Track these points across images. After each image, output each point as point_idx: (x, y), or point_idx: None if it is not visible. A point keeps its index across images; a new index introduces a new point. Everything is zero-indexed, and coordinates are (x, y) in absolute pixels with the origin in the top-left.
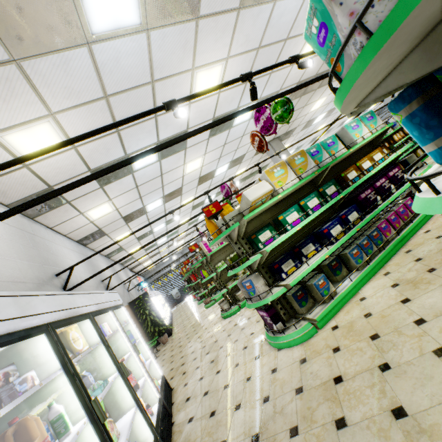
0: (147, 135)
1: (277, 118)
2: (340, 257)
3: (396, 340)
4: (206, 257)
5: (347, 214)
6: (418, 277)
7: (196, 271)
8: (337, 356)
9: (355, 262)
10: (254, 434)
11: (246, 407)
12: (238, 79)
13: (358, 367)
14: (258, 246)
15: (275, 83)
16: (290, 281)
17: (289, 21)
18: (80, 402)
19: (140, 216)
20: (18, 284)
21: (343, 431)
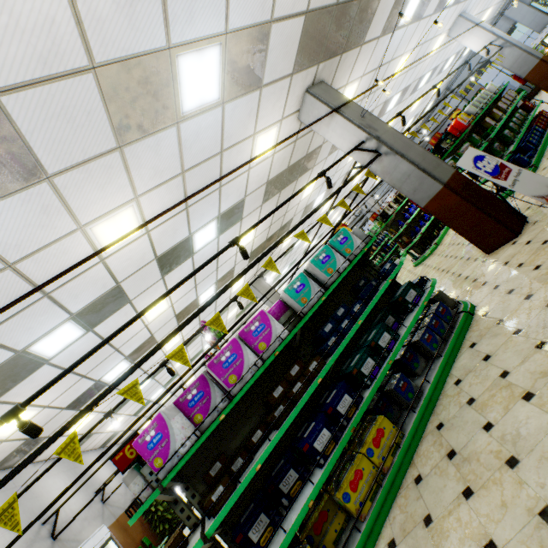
0: (113, 361)
1: (215, 336)
2: None
3: None
4: None
5: None
6: None
7: None
8: None
9: None
10: None
11: None
12: (157, 369)
13: None
14: None
15: (227, 267)
16: None
17: (213, 250)
18: None
19: (129, 400)
20: None
21: None
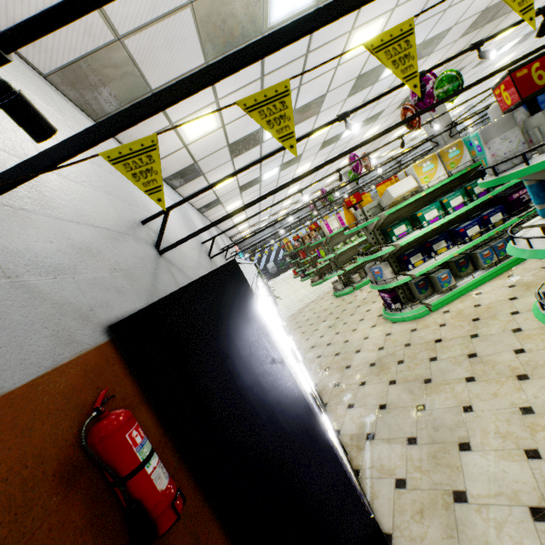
0: None
1: (440, 95)
2: (469, 256)
3: (491, 322)
4: (326, 237)
5: (490, 215)
6: (534, 282)
7: (306, 248)
8: (442, 328)
9: (483, 262)
10: (371, 363)
11: (364, 351)
12: None
13: (455, 335)
14: (391, 239)
15: (450, 19)
16: (415, 272)
17: None
18: (280, 324)
19: (254, 185)
20: (193, 250)
21: (434, 362)
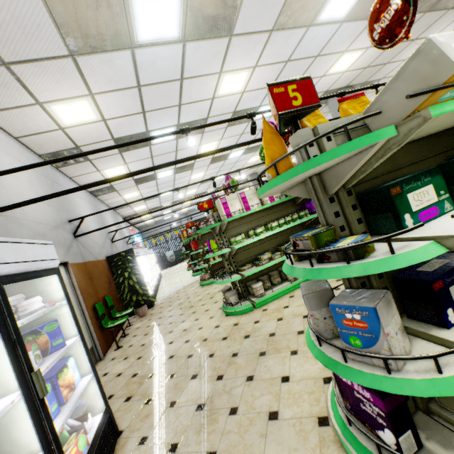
0: None
1: None
2: None
3: None
4: (222, 223)
5: None
6: None
7: (199, 238)
8: None
9: None
10: None
11: None
12: None
13: None
14: (402, 221)
15: None
16: None
17: None
18: None
19: (141, 147)
20: None
21: None
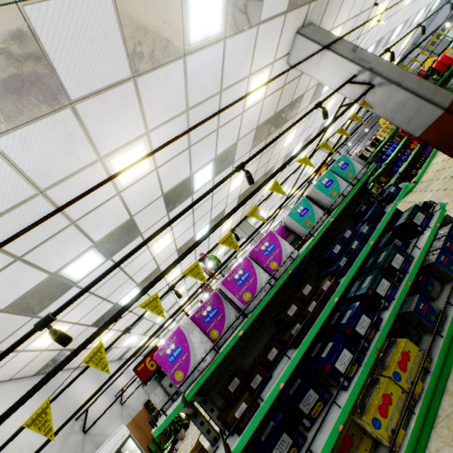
0: (127, 287)
1: (213, 266)
2: None
3: None
4: None
5: None
6: None
7: None
8: None
9: None
10: None
11: None
12: (166, 292)
13: None
14: None
15: (219, 208)
16: None
17: None
18: None
19: (140, 322)
20: (50, 449)
21: None
